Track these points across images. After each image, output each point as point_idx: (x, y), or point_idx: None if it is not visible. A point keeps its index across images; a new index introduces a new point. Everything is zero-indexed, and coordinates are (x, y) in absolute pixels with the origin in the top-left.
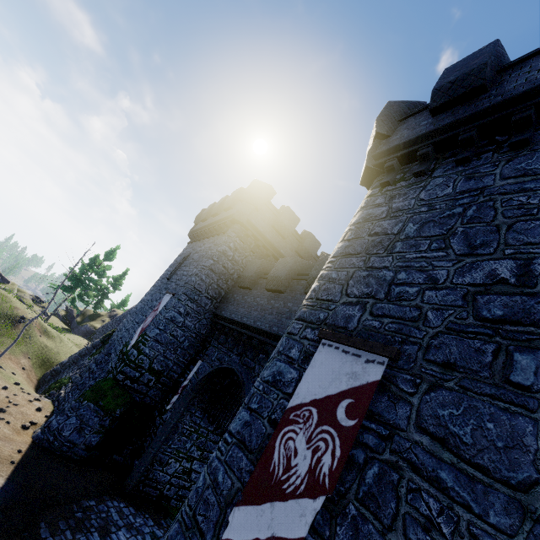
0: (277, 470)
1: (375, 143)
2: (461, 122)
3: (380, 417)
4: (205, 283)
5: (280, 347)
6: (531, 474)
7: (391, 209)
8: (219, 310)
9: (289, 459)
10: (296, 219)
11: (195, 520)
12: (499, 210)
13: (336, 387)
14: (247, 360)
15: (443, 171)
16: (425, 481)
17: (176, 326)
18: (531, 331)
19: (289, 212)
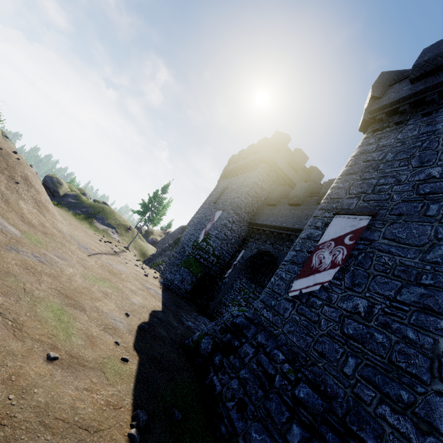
0: (315, 265)
1: (370, 103)
2: (428, 89)
3: (366, 238)
4: (244, 202)
5: (309, 223)
6: (426, 241)
7: (379, 146)
8: (253, 220)
9: (321, 260)
10: (306, 158)
11: (273, 291)
12: (440, 142)
13: (343, 232)
14: (277, 246)
15: (414, 121)
16: (384, 253)
17: (227, 229)
18: (440, 195)
19: (301, 152)
